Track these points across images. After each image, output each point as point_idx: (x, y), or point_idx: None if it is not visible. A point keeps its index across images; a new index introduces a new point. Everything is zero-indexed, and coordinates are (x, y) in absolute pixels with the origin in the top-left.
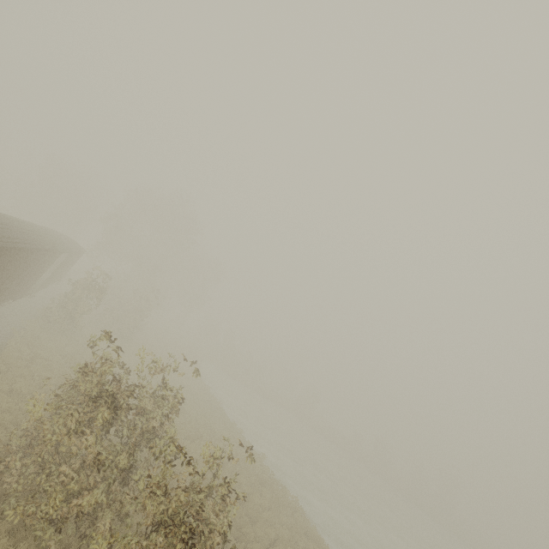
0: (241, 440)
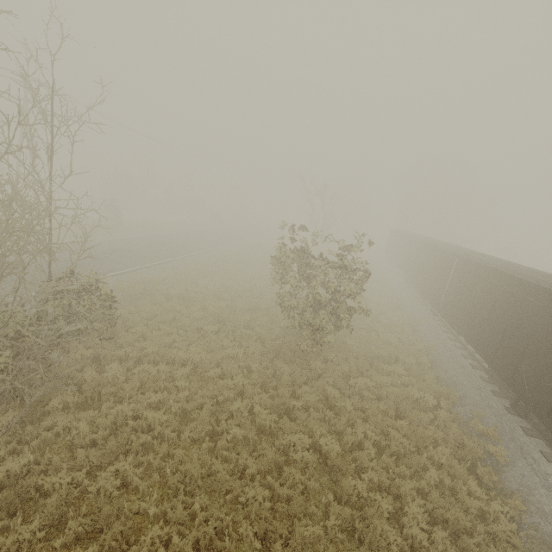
0: None
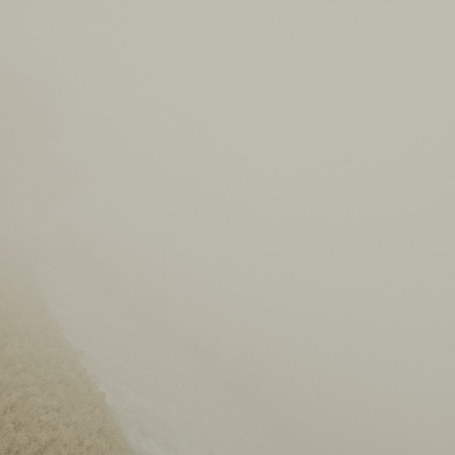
0: (55, 338)
